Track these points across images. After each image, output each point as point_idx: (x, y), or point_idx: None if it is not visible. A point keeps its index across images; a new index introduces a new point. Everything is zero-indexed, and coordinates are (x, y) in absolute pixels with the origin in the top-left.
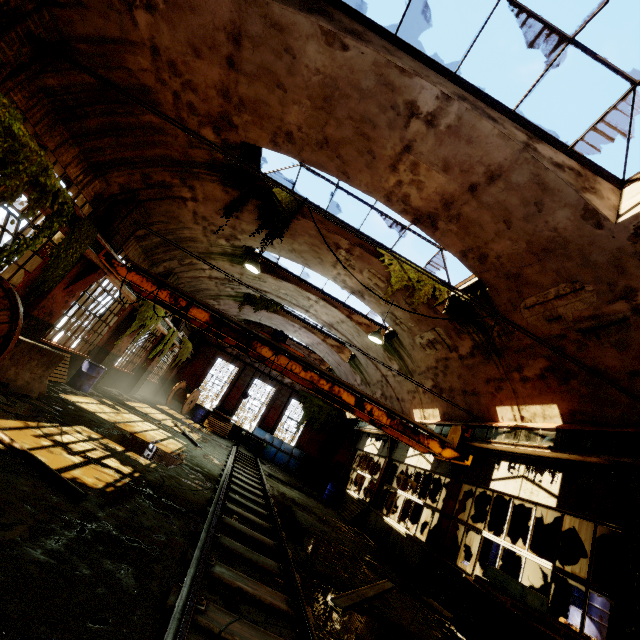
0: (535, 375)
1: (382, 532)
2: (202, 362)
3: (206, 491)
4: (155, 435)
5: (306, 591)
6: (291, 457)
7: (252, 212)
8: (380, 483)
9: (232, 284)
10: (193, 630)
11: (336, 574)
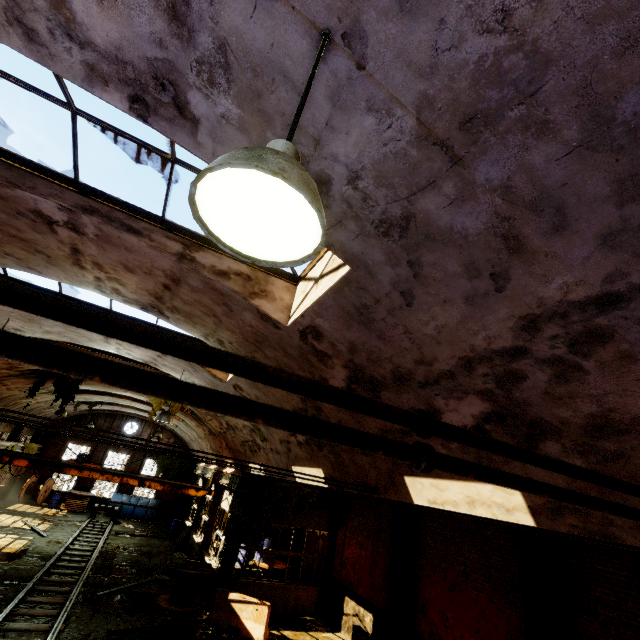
0: (225, 447)
1: (192, 545)
2: (52, 452)
3: (38, 568)
4: (3, 543)
5: (84, 594)
6: (148, 508)
7: (53, 381)
8: (197, 512)
9: (60, 400)
10: (12, 616)
11: (118, 582)
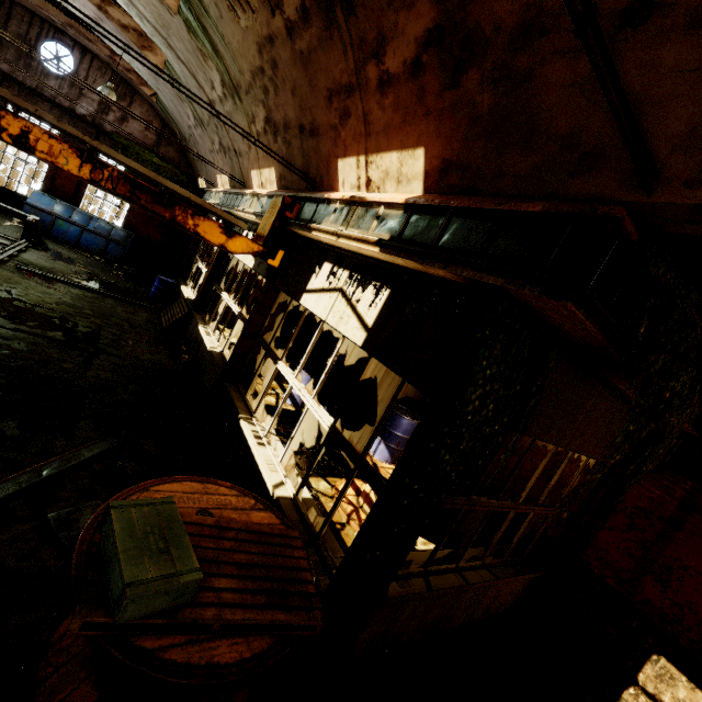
0: (404, 65)
1: (195, 344)
2: None
3: None
4: None
5: None
6: (109, 241)
7: None
8: (208, 282)
9: None
10: None
11: None
